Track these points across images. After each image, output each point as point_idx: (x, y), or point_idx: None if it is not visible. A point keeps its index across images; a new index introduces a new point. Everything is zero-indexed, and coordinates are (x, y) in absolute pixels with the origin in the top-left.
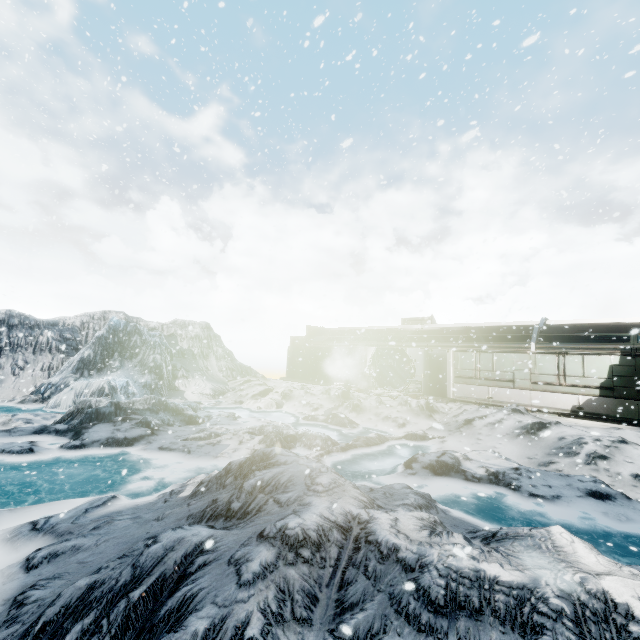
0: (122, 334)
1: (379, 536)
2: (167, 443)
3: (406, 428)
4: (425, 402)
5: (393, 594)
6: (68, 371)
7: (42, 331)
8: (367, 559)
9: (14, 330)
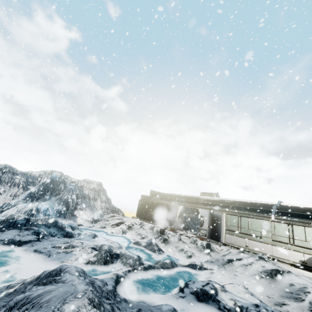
0: (55, 182)
1: None
2: (41, 247)
3: (191, 259)
4: (206, 243)
5: None
6: (21, 198)
7: (18, 176)
8: None
9: (4, 174)
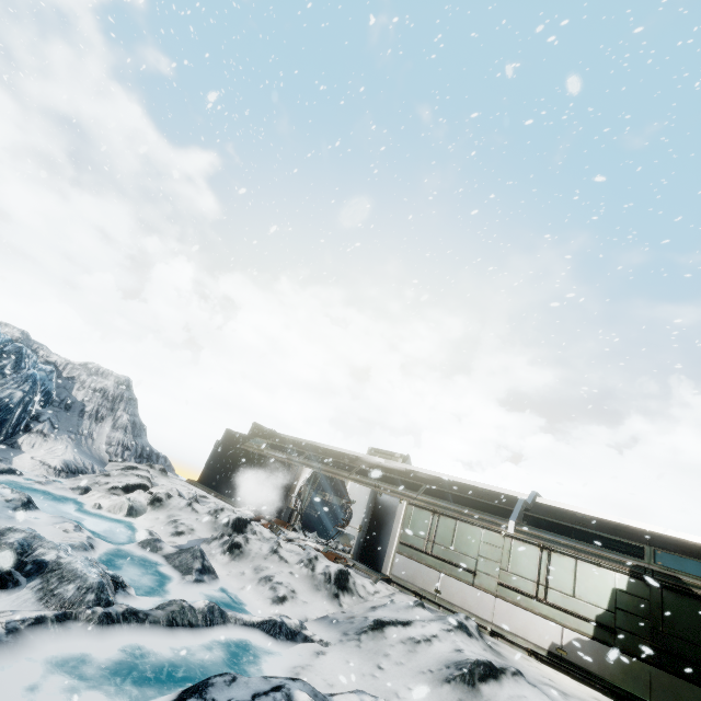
0: None
1: None
2: None
3: (283, 607)
4: (337, 569)
5: None
6: None
7: None
8: None
9: None
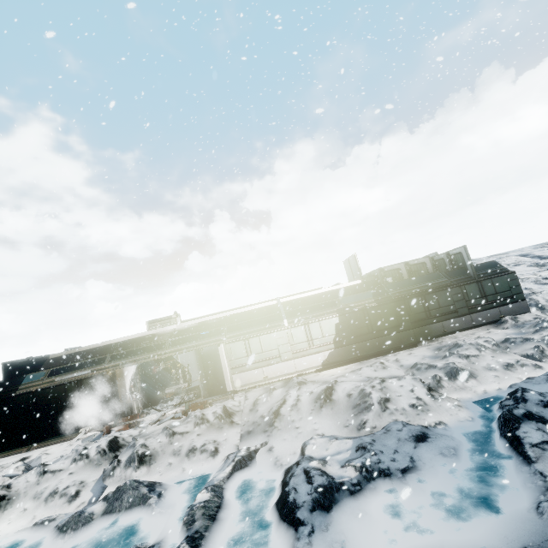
0: None
1: None
2: None
3: (221, 453)
4: (222, 409)
5: None
6: None
7: None
8: None
9: None
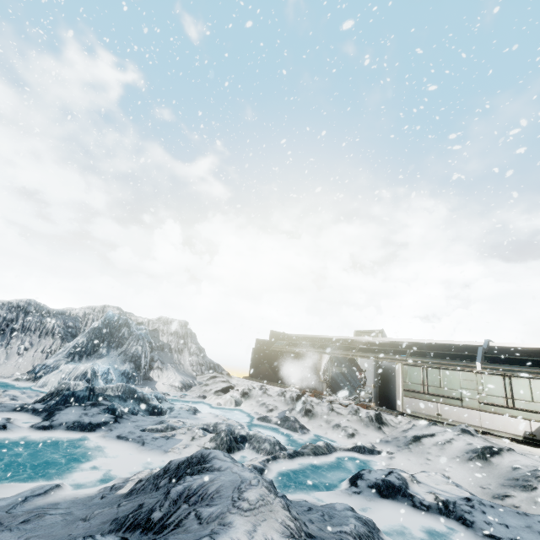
0: (114, 326)
1: None
2: (126, 432)
3: (355, 439)
4: (374, 413)
5: None
6: (62, 354)
7: (51, 318)
8: None
9: (29, 316)
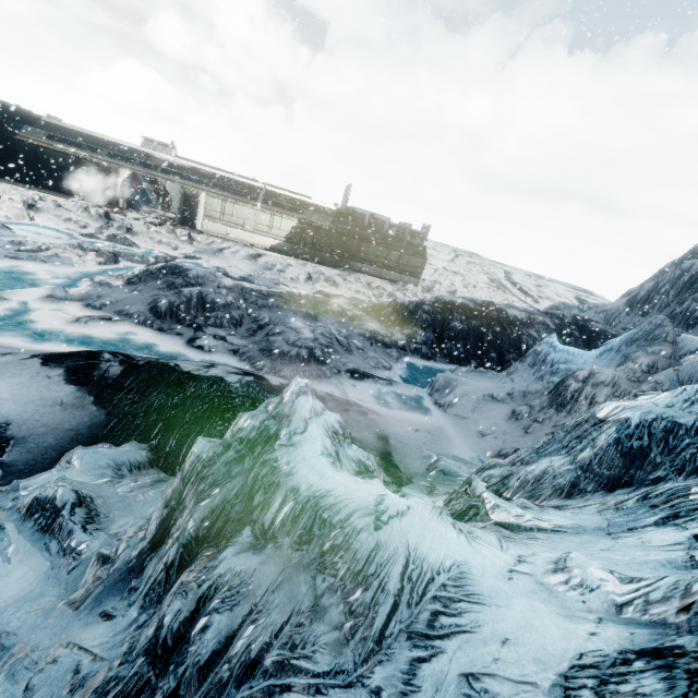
0: None
1: (247, 287)
2: (7, 253)
3: (179, 251)
4: (188, 233)
5: (256, 296)
6: None
7: None
8: (247, 292)
9: None
